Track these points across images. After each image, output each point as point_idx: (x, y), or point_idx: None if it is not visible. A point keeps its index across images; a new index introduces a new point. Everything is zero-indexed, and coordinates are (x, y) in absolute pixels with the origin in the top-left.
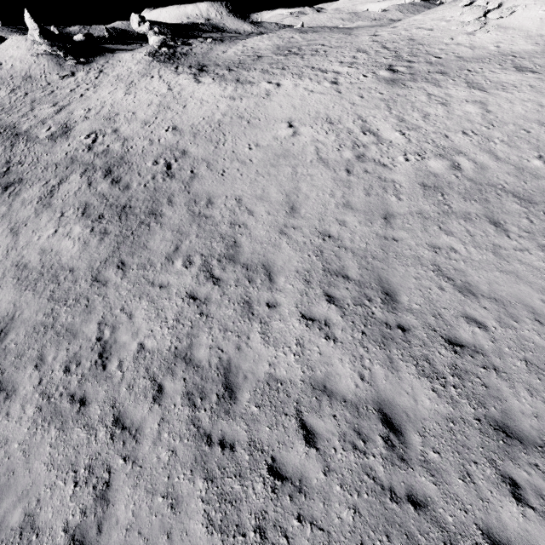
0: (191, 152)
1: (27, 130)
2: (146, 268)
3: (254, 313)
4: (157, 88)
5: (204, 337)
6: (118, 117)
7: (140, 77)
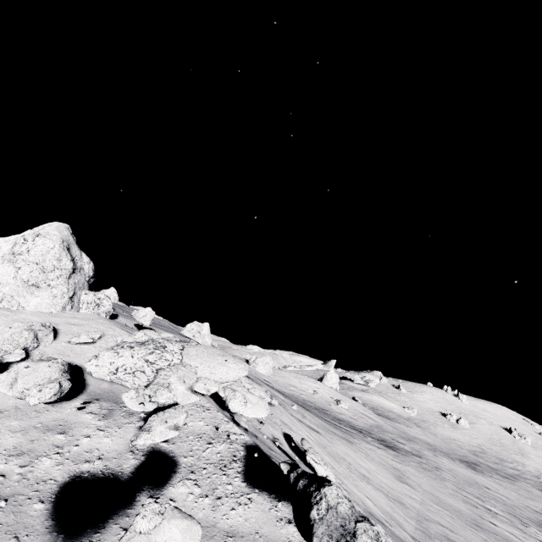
0: (473, 457)
1: (468, 460)
2: (525, 482)
3: (526, 481)
4: (413, 431)
5: (536, 485)
6: (448, 448)
7: (392, 423)
